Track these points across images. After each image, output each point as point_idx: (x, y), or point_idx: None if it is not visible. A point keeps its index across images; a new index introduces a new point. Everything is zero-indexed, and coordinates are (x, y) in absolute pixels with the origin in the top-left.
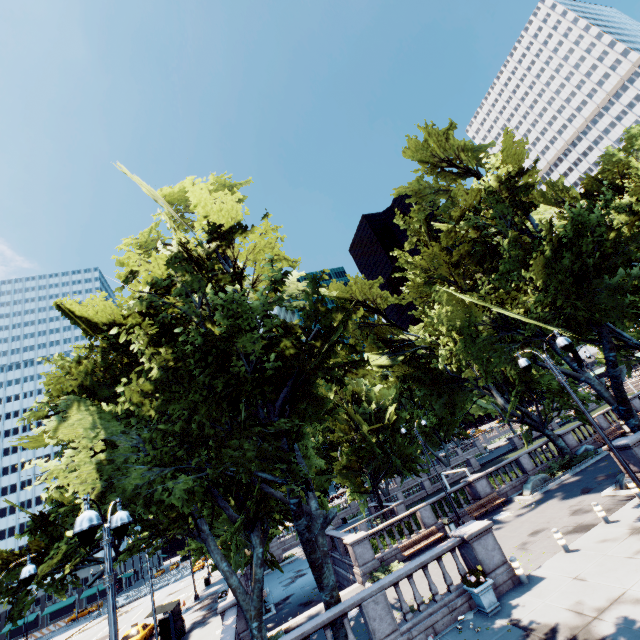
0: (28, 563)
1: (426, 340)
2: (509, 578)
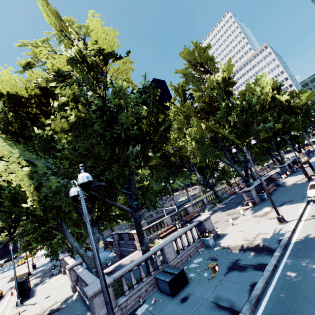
0: None
1: (180, 144)
2: (215, 235)
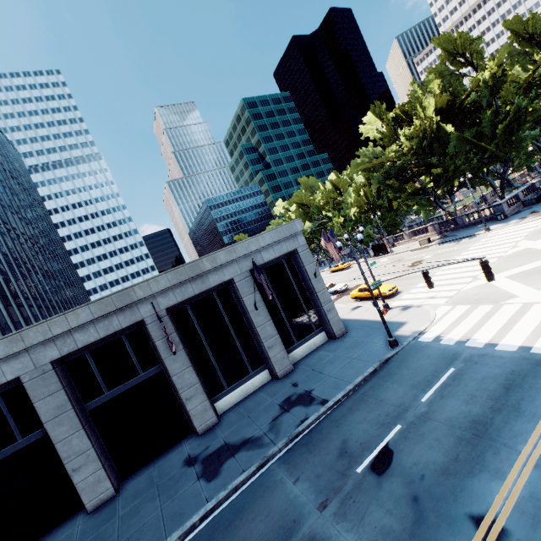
0: (469, 174)
1: None
2: None
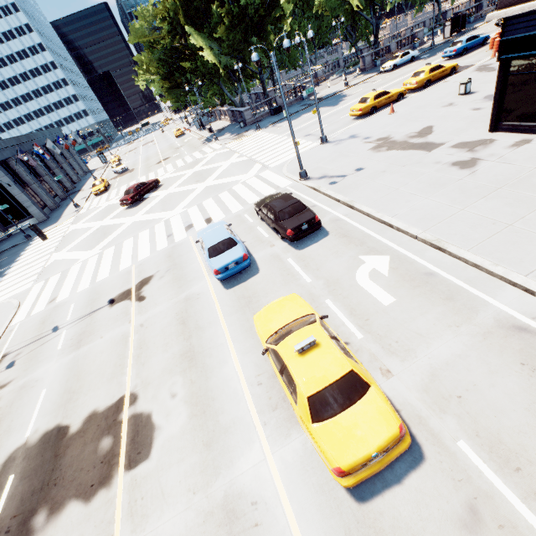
0: (199, 82)
1: None
2: (312, 94)
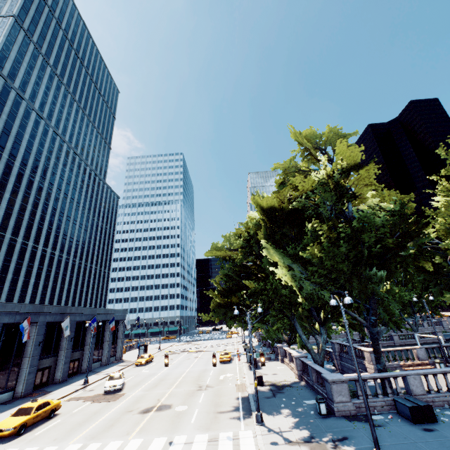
0: (259, 307)
1: None
2: None
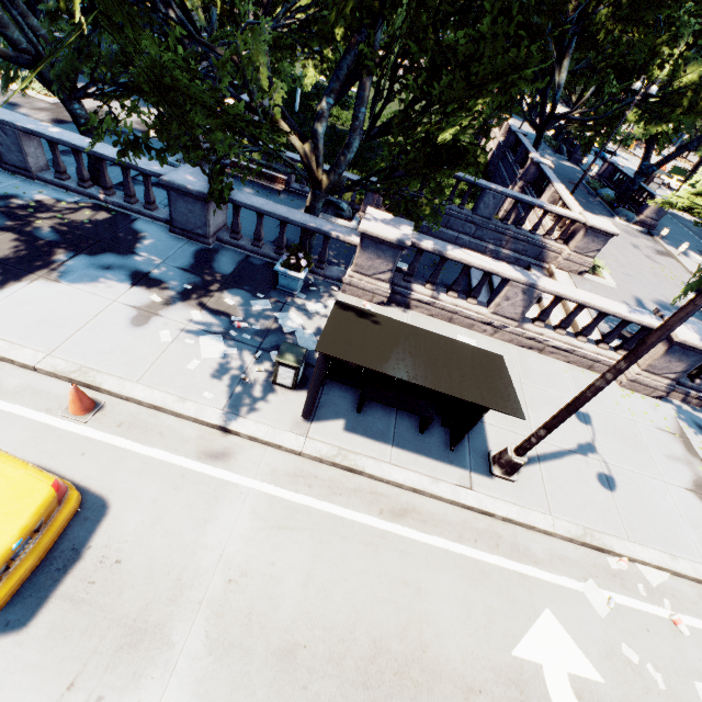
0: None
1: None
2: None
